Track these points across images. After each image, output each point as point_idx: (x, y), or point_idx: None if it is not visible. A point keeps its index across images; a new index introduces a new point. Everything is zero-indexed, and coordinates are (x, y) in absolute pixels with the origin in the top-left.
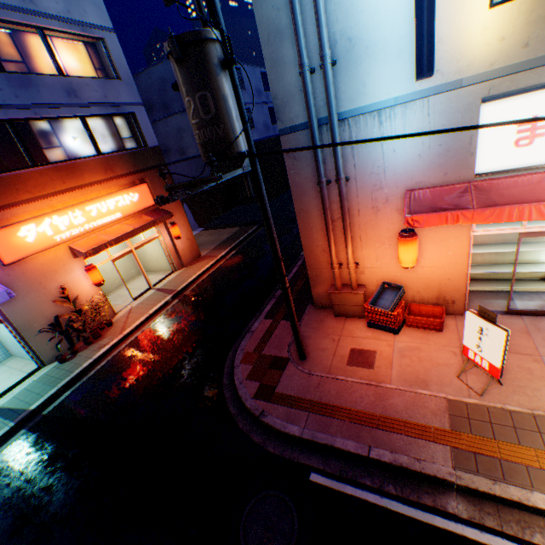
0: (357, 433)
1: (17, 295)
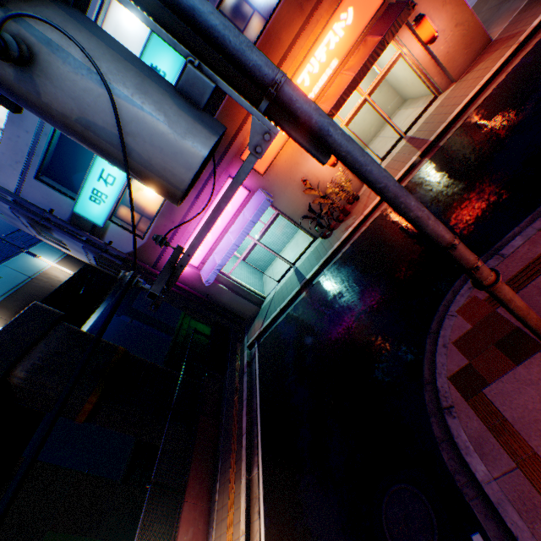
0: None
1: (279, 194)
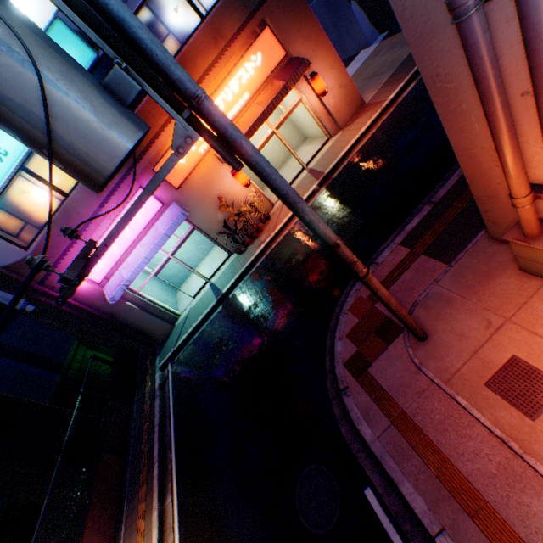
0: (434, 498)
1: (195, 209)
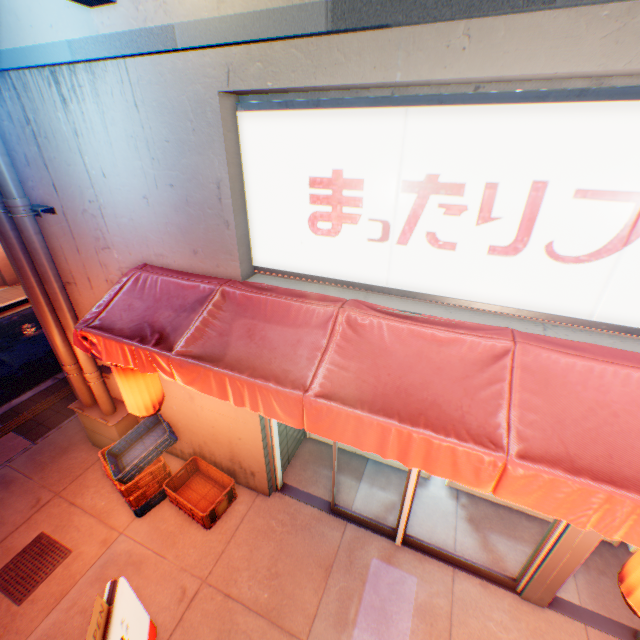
0: None
1: None
